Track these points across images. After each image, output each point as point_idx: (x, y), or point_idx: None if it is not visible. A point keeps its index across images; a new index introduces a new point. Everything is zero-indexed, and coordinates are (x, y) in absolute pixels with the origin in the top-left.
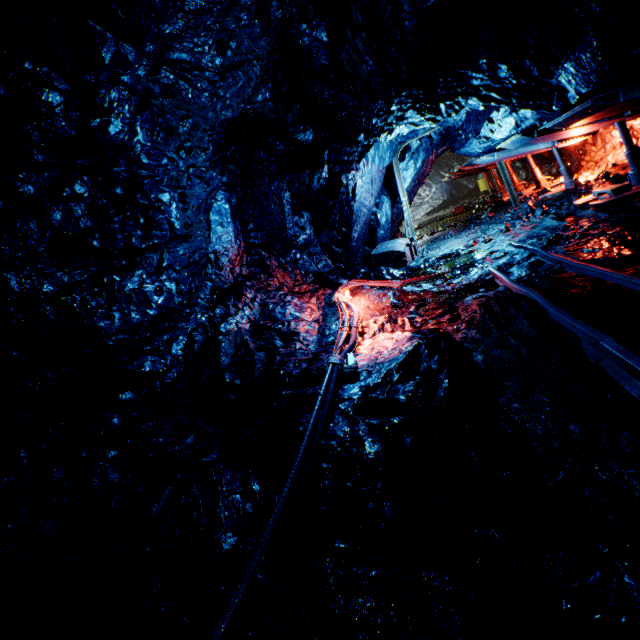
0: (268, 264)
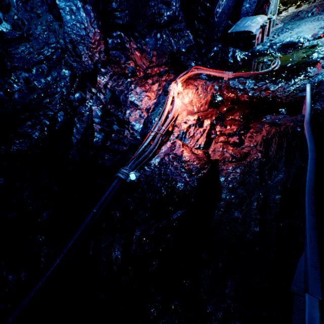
0: (127, 47)
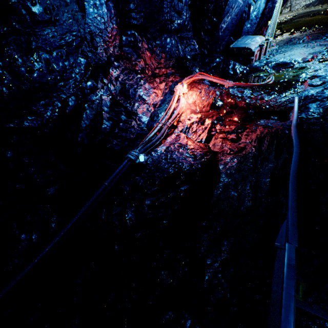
0: (139, 46)
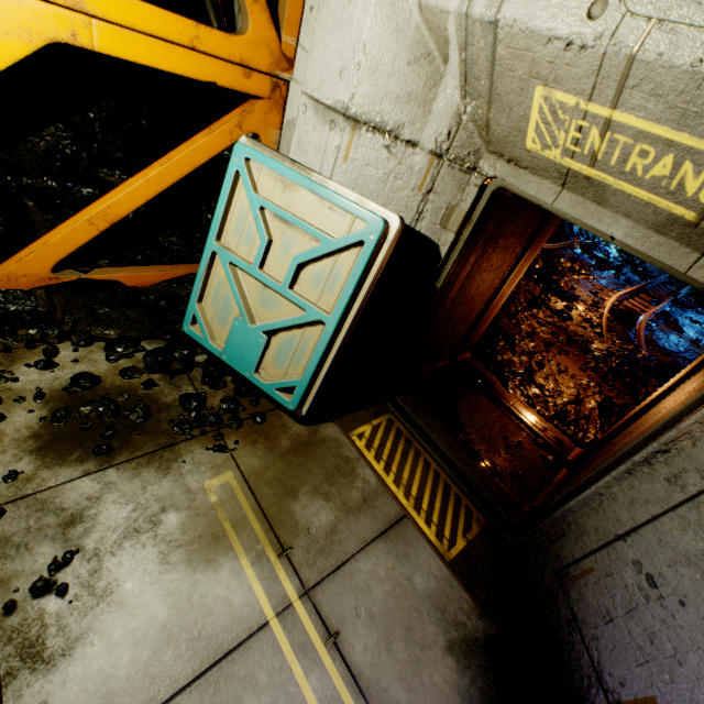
0: None
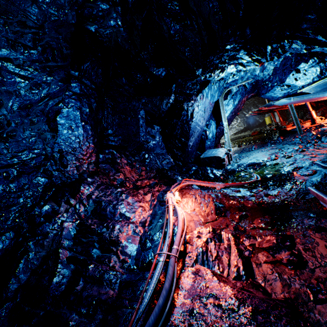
0: (118, 162)
